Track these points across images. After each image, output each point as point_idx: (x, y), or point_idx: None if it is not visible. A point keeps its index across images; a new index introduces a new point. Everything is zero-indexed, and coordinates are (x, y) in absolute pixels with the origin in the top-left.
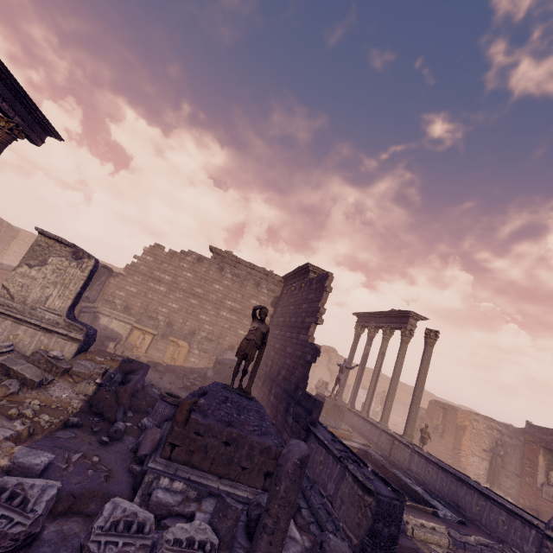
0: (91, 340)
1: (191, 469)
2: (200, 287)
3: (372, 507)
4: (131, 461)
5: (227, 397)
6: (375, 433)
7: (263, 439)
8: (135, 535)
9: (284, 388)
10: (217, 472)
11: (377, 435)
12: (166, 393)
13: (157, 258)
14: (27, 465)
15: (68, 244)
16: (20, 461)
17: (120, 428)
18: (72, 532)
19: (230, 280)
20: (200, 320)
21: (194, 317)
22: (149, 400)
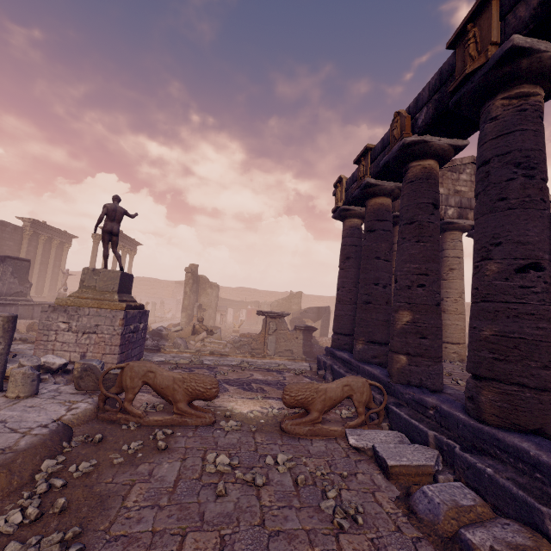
0: None
1: None
2: None
3: None
4: None
5: None
6: None
7: None
8: None
9: None
10: None
11: None
12: None
13: None
14: None
15: None
16: None
17: None
18: None
19: None
20: None
21: None
22: None
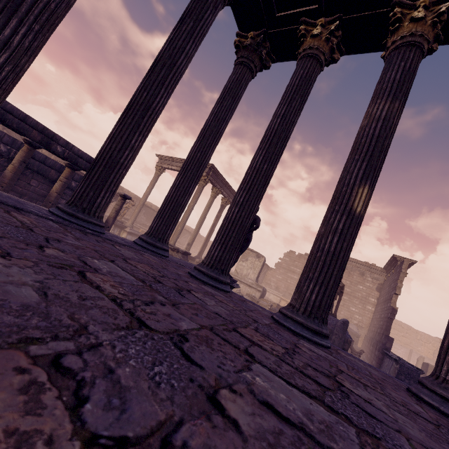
0: (264, 293)
1: None
2: None
3: (398, 368)
4: None
5: None
6: None
7: None
8: None
9: (377, 339)
10: None
11: None
12: None
13: (291, 259)
14: None
15: (255, 251)
16: None
17: None
18: None
19: None
20: None
21: None
22: None
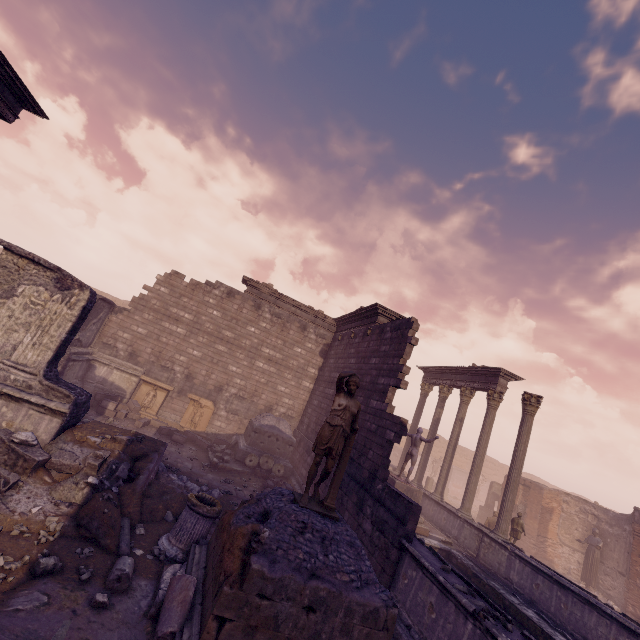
0: (81, 410)
1: None
2: (230, 329)
3: None
4: None
5: (305, 523)
6: (454, 523)
7: (366, 596)
8: None
9: (351, 473)
10: None
11: (457, 526)
12: (196, 496)
13: (175, 290)
14: None
15: (49, 266)
16: None
17: (127, 571)
18: None
19: (268, 321)
20: (230, 373)
21: (222, 368)
22: (166, 498)
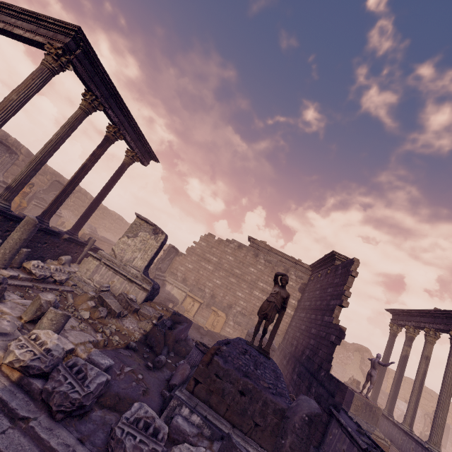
0: (155, 292)
1: (209, 408)
2: (239, 268)
3: None
4: (164, 388)
5: (246, 350)
6: None
7: (277, 399)
8: (150, 437)
9: (307, 367)
10: (231, 419)
11: None
12: (200, 342)
13: (209, 244)
14: (96, 362)
15: (151, 223)
16: (93, 358)
17: (162, 359)
18: (110, 422)
19: (263, 265)
20: (237, 296)
21: (232, 293)
22: (188, 349)
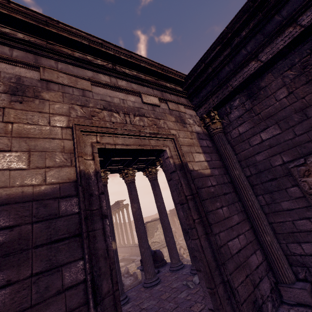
0: None
1: None
2: None
3: None
4: None
5: None
6: (127, 249)
7: None
8: None
9: None
10: None
11: (128, 249)
12: None
13: None
14: None
15: None
16: None
17: None
18: None
19: None
20: None
21: None
22: None
